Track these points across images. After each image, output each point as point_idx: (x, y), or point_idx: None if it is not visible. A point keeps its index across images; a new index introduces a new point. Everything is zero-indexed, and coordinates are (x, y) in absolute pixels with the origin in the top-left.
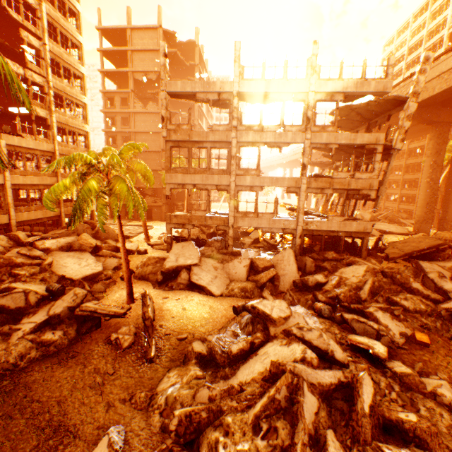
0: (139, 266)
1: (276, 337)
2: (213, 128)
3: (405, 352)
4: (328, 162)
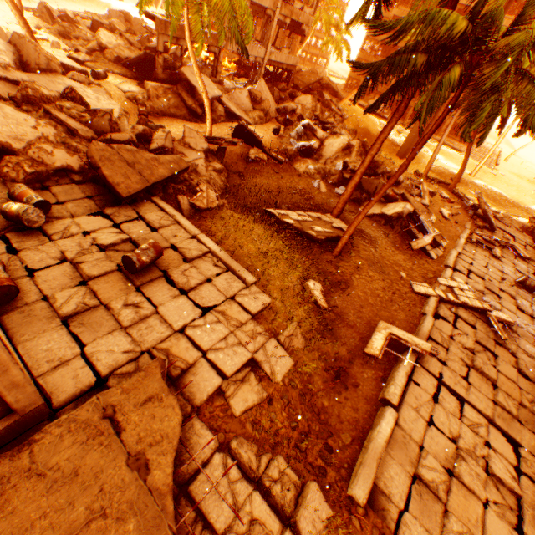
0: (143, 99)
1: (327, 137)
2: None
3: None
4: None
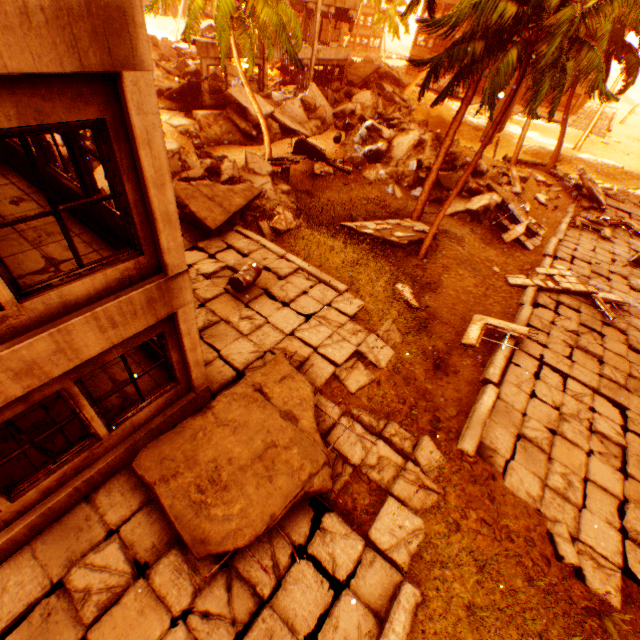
0: (196, 132)
1: (395, 136)
2: None
3: None
4: None
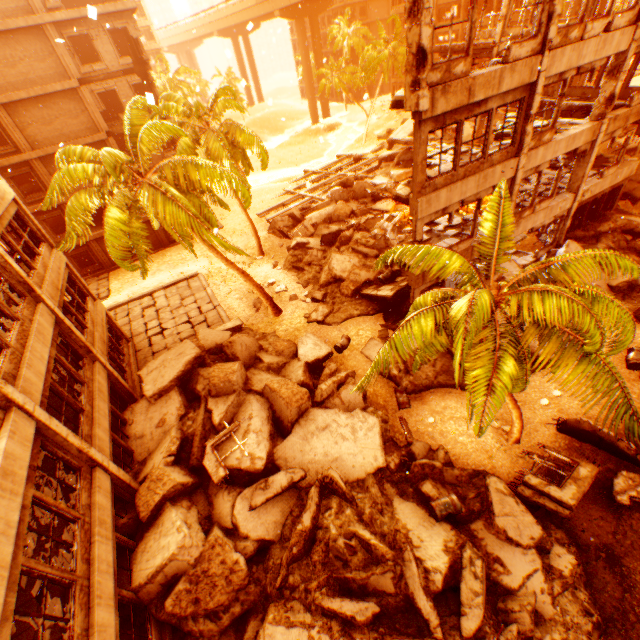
0: (399, 374)
1: None
2: (510, 56)
3: None
4: (479, 44)
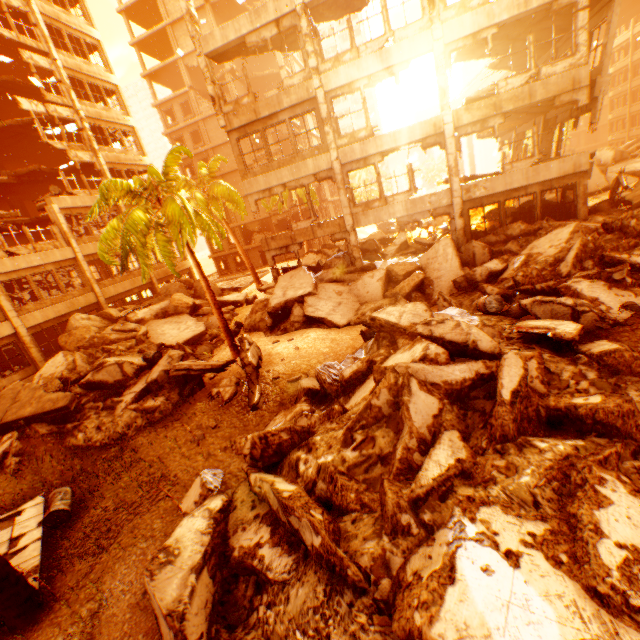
0: (247, 317)
1: (401, 346)
2: (285, 86)
3: (626, 330)
4: None
